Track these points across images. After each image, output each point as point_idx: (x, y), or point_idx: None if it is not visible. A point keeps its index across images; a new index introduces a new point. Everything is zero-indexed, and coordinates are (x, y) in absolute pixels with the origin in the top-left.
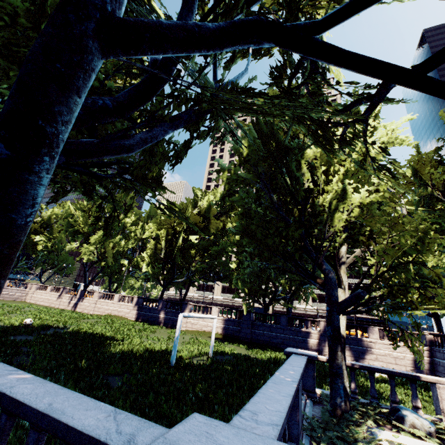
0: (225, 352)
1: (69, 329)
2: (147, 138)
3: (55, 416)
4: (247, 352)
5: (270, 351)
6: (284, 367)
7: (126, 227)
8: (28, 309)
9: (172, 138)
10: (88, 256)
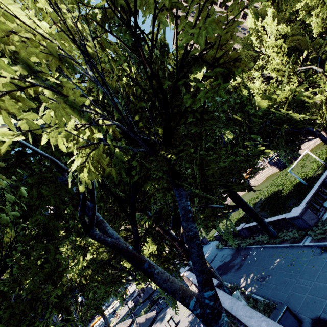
0: None
1: (262, 199)
2: None
3: (278, 218)
4: None
5: None
6: (323, 175)
7: None
8: None
9: None
10: None
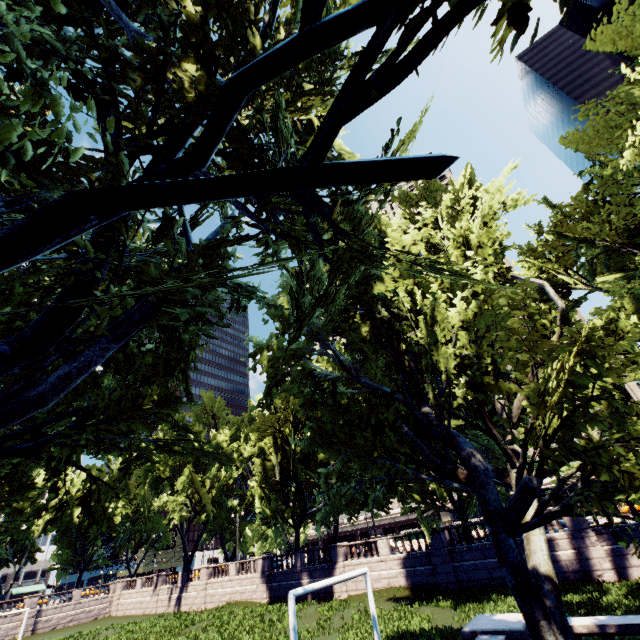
0: (410, 632)
1: None
2: (70, 373)
3: None
4: (453, 617)
5: (495, 600)
6: None
7: (222, 448)
8: (105, 633)
9: (132, 348)
10: (180, 513)
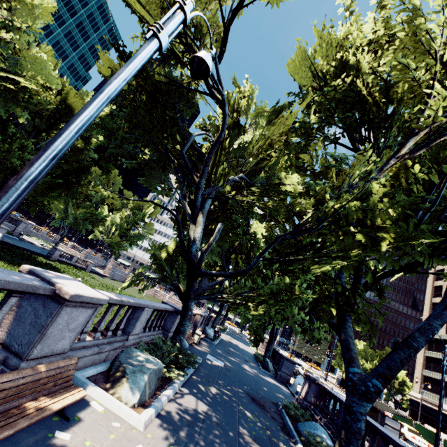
0: None
1: None
2: None
3: None
4: None
5: None
6: None
7: None
8: None
9: None
10: None
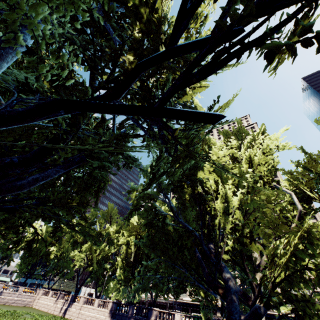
0: None
1: None
2: (38, 178)
3: None
4: None
5: None
6: None
7: (110, 235)
8: (25, 316)
9: (71, 173)
10: (80, 263)
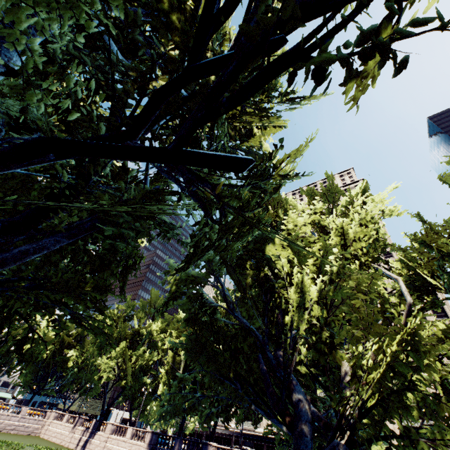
0: None
1: None
2: (28, 250)
3: None
4: None
5: None
6: None
7: (152, 335)
8: (27, 449)
9: (80, 245)
10: (108, 374)
